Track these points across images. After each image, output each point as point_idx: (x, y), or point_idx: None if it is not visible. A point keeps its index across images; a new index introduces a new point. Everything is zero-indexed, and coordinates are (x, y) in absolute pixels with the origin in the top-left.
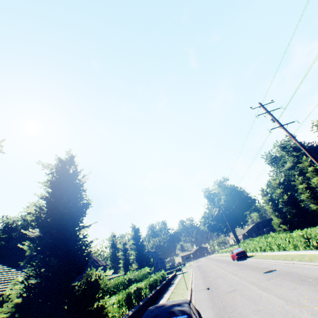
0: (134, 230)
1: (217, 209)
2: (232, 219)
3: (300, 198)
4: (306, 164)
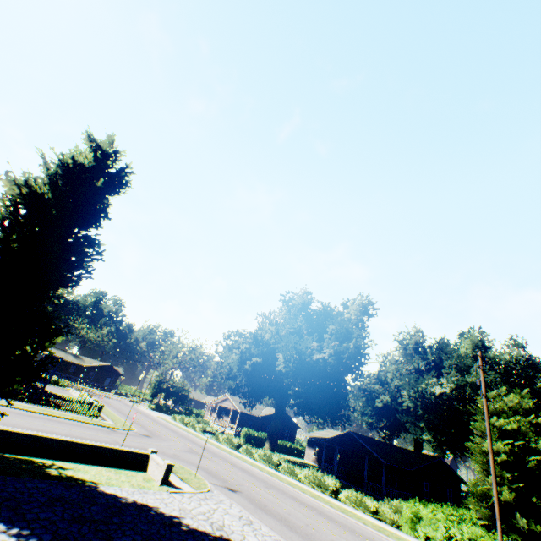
0: (99, 162)
1: (329, 351)
2: (337, 396)
3: (423, 436)
4: (527, 405)
